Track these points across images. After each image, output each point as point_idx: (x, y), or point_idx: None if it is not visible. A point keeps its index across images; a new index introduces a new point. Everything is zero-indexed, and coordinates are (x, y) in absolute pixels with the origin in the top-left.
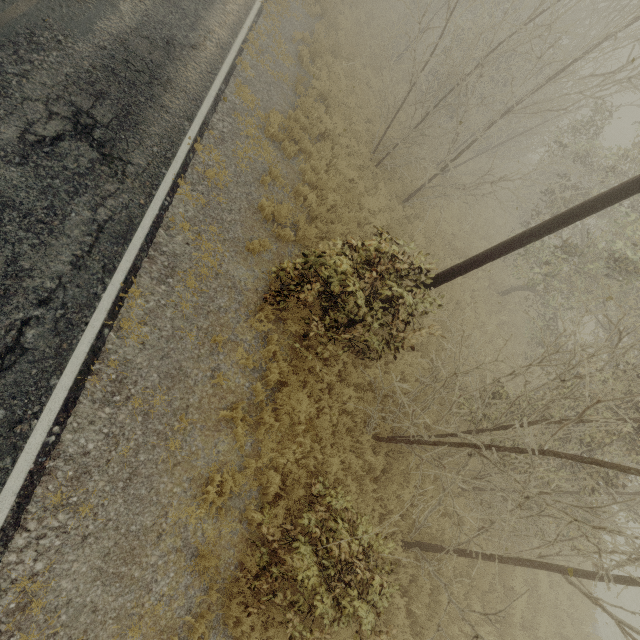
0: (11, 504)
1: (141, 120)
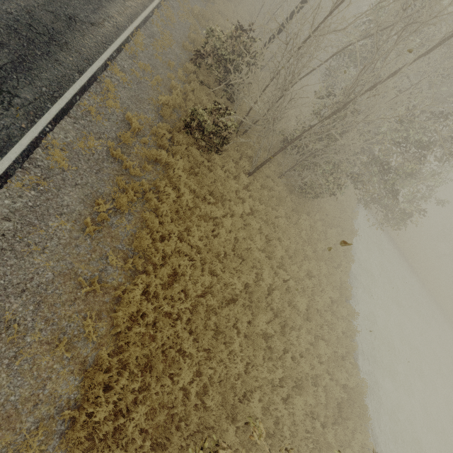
0: (103, 62)
1: None
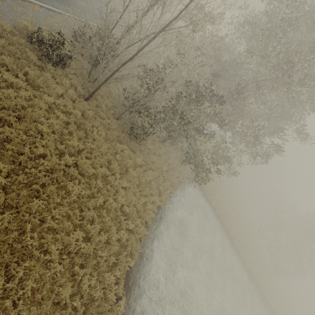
0: None
1: (61, 3)
